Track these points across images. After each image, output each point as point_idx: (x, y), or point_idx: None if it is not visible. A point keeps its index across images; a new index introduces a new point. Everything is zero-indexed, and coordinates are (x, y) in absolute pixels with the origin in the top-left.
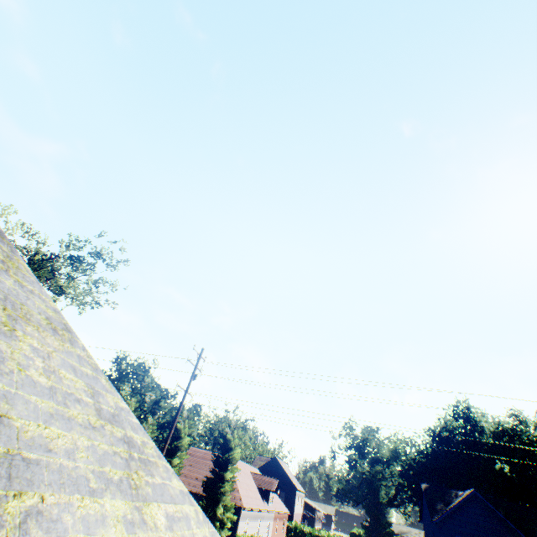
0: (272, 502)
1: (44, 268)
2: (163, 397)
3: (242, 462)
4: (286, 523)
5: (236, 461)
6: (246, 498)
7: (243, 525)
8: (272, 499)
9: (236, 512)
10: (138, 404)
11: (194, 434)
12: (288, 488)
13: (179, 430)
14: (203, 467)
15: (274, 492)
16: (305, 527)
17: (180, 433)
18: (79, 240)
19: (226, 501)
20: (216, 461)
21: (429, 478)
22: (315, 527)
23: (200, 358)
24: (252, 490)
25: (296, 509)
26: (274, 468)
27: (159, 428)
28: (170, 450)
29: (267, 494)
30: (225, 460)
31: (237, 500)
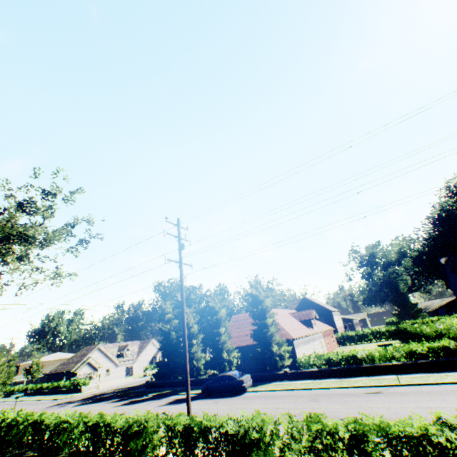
0: (316, 326)
1: (3, 227)
2: (190, 292)
3: (278, 310)
4: (334, 336)
5: (270, 308)
6: (293, 332)
7: (300, 351)
8: (315, 325)
9: (289, 344)
10: (172, 305)
11: (230, 307)
12: (324, 313)
13: (213, 308)
14: (248, 326)
15: (315, 319)
16: (350, 333)
17: (215, 309)
18: (10, 183)
19: (276, 340)
20: (253, 315)
21: (442, 255)
22: (357, 330)
23: (179, 229)
24: (295, 325)
25: (337, 324)
26: (307, 305)
27: (200, 314)
28: (214, 325)
29: (309, 323)
30: (260, 311)
31: (286, 336)
